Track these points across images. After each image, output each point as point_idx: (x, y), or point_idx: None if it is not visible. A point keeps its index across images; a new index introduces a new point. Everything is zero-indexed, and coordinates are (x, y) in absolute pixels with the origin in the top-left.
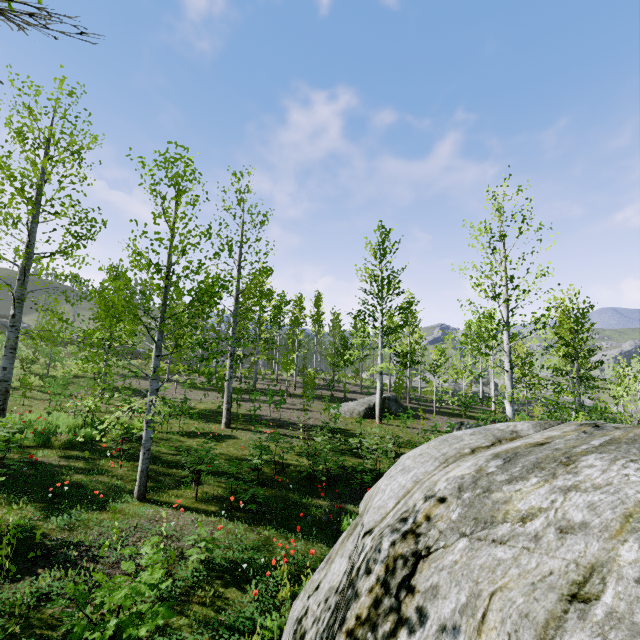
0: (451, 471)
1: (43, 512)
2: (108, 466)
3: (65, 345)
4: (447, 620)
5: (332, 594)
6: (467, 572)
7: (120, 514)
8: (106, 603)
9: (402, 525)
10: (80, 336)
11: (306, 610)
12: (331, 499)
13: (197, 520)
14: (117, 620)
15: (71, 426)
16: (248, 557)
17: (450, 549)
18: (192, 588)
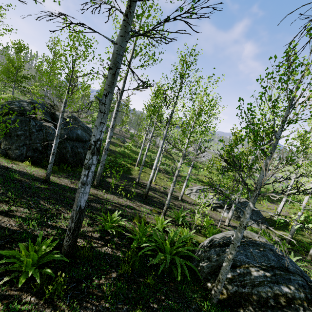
0: None
1: None
2: None
3: None
4: None
5: None
6: None
7: None
8: None
9: None
10: None
11: None
12: None
13: None
14: None
15: None
16: None
17: None
18: None
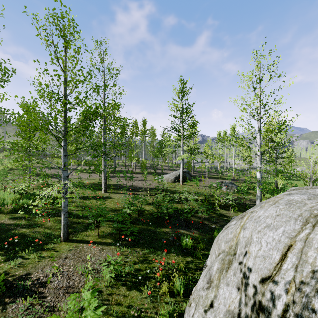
0: None
1: (3, 257)
2: (41, 221)
3: (2, 152)
4: None
5: None
6: None
7: (54, 251)
8: None
9: None
10: (10, 146)
11: None
12: (171, 227)
13: (102, 249)
14: None
15: (13, 199)
16: (137, 268)
17: None
18: (110, 295)
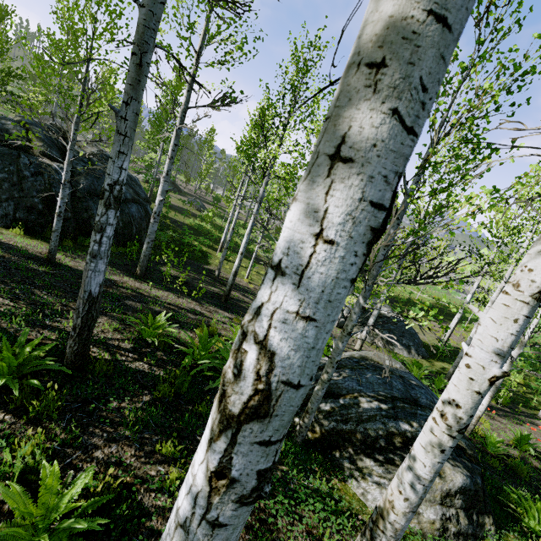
0: None
1: None
2: None
3: None
4: None
5: None
6: None
7: None
8: None
9: None
10: None
11: None
12: None
13: None
14: None
15: None
16: None
17: None
18: None
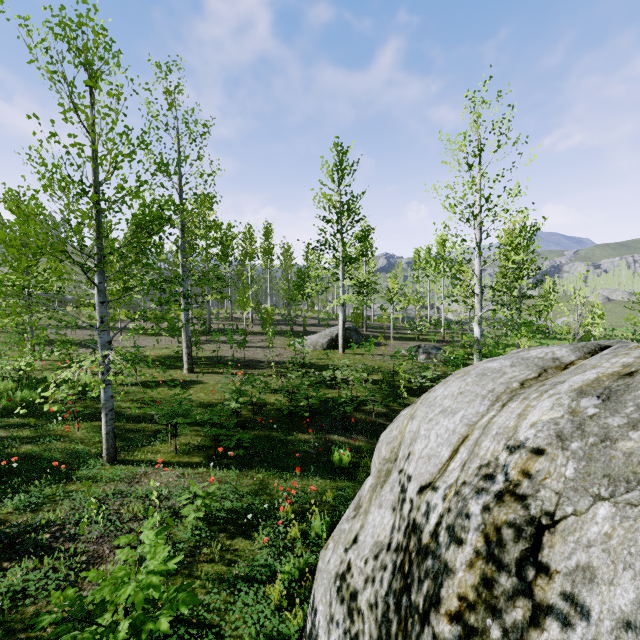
0: (528, 414)
1: None
2: (62, 430)
3: None
4: (628, 615)
5: (383, 551)
6: (637, 551)
7: (91, 482)
8: (108, 601)
9: (490, 484)
10: None
11: (348, 566)
12: (315, 432)
13: (182, 474)
14: (129, 621)
15: (2, 390)
16: (247, 504)
17: (588, 517)
18: (196, 547)
